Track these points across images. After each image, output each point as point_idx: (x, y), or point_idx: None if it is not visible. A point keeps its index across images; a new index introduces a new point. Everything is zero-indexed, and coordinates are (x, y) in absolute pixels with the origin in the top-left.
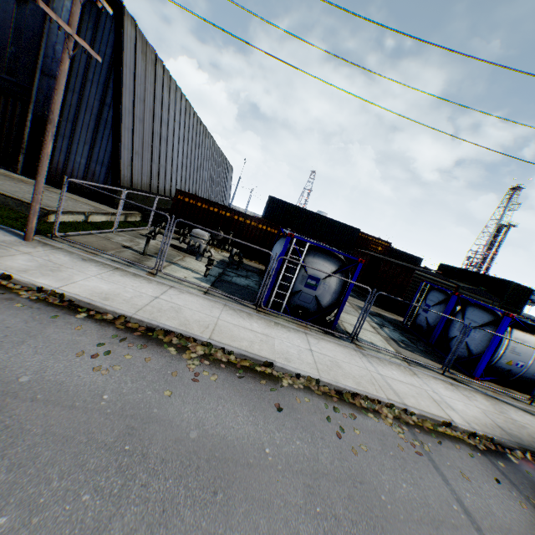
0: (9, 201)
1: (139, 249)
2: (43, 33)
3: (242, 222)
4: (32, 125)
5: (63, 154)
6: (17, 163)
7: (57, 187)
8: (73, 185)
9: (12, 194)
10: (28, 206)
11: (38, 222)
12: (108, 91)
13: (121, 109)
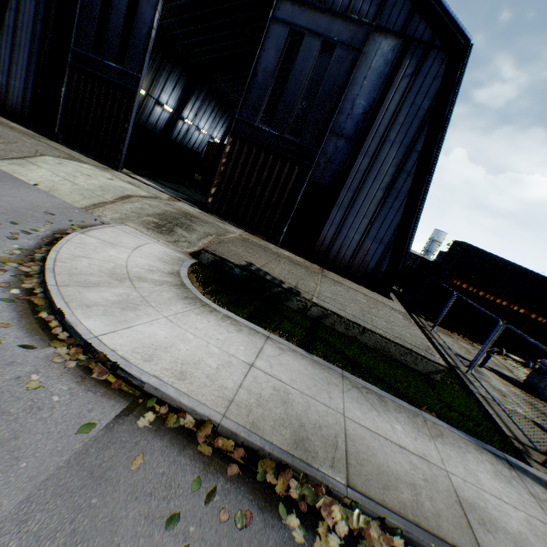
0: (389, 347)
1: (543, 424)
2: (346, 83)
3: (539, 323)
4: (303, 192)
5: (332, 226)
6: (279, 234)
7: (321, 266)
8: (337, 264)
9: (382, 331)
10: (415, 356)
11: (462, 402)
12: (410, 154)
13: (429, 180)
